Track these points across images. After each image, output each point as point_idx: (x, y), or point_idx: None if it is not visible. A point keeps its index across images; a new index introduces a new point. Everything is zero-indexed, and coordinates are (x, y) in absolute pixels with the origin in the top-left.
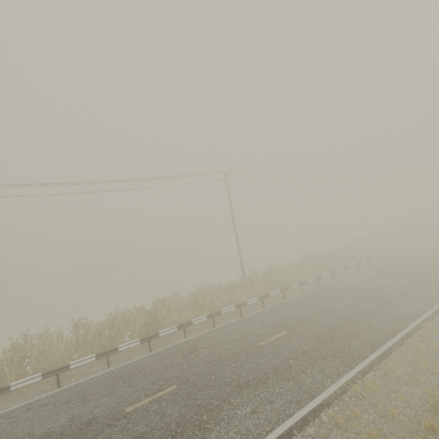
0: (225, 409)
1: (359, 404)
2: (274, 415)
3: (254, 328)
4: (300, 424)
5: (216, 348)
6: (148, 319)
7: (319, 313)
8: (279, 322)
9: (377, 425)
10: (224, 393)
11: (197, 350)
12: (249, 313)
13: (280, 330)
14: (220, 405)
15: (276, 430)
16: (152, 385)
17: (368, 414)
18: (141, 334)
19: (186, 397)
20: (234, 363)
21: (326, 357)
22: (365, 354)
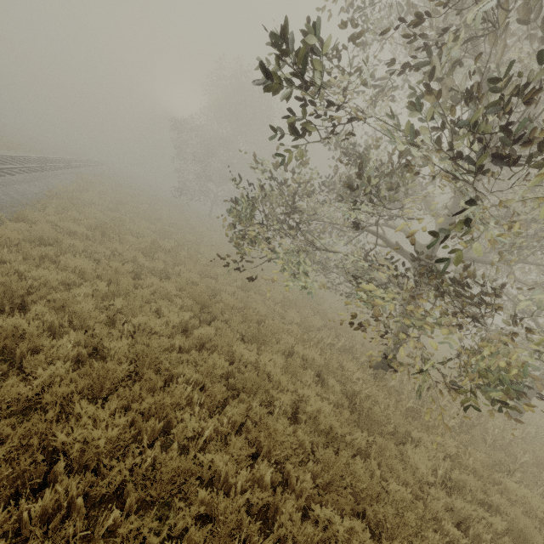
0: None
1: None
2: None
3: None
4: None
5: None
6: None
7: None
8: None
9: None
10: None
11: None
12: None
13: None
14: None
15: None
16: None
17: None
18: None
19: None
20: None
21: None
22: None
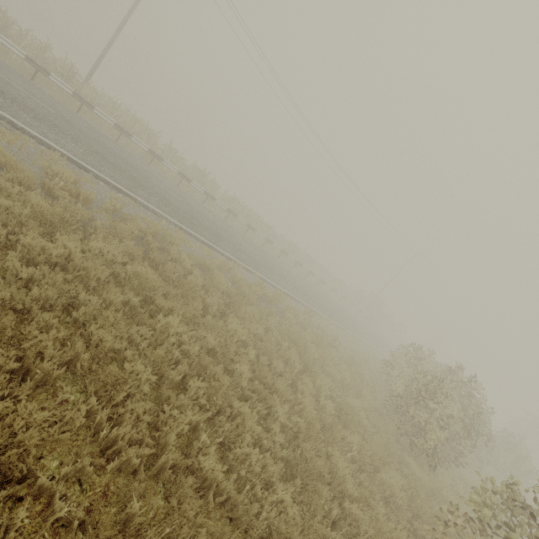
0: None
1: None
2: None
3: None
4: None
5: None
6: None
7: None
8: None
9: None
10: None
11: None
12: None
13: None
14: None
15: None
16: None
17: None
18: None
19: None
20: None
21: None
22: None
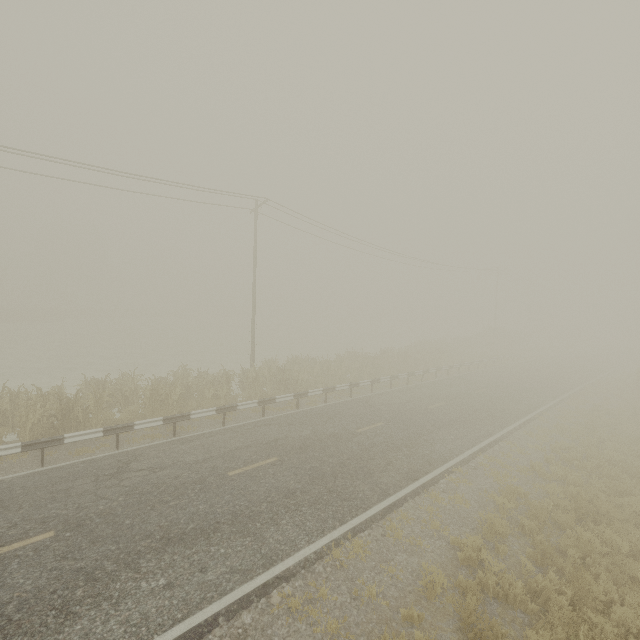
0: (122, 580)
1: (333, 577)
2: (199, 592)
3: (233, 447)
4: (235, 607)
5: (157, 473)
6: (57, 410)
7: (334, 437)
8: (274, 441)
9: (344, 611)
10: (134, 551)
11: (125, 473)
12: (237, 422)
13: (269, 454)
14: (117, 572)
15: (191, 618)
16: (10, 527)
17: (338, 594)
18: (38, 434)
19: (63, 554)
20: (175, 500)
21: (316, 502)
22: (370, 503)
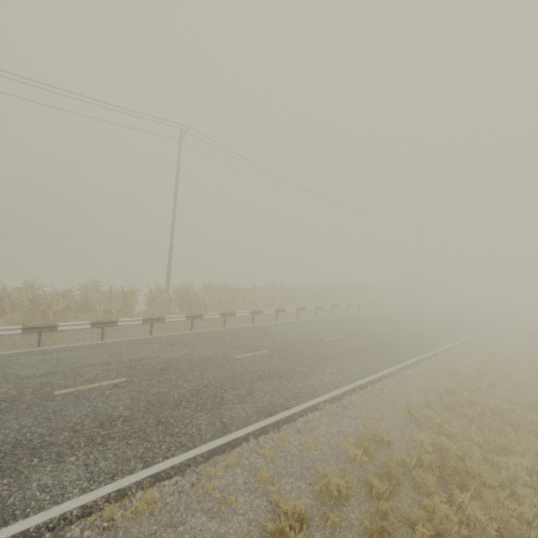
0: None
1: None
2: None
3: (87, 364)
4: None
5: None
6: None
7: (206, 360)
8: (138, 361)
9: None
10: None
11: None
12: (119, 339)
13: (121, 374)
14: None
15: None
16: None
17: None
18: None
19: None
20: None
21: (132, 435)
22: (199, 441)
